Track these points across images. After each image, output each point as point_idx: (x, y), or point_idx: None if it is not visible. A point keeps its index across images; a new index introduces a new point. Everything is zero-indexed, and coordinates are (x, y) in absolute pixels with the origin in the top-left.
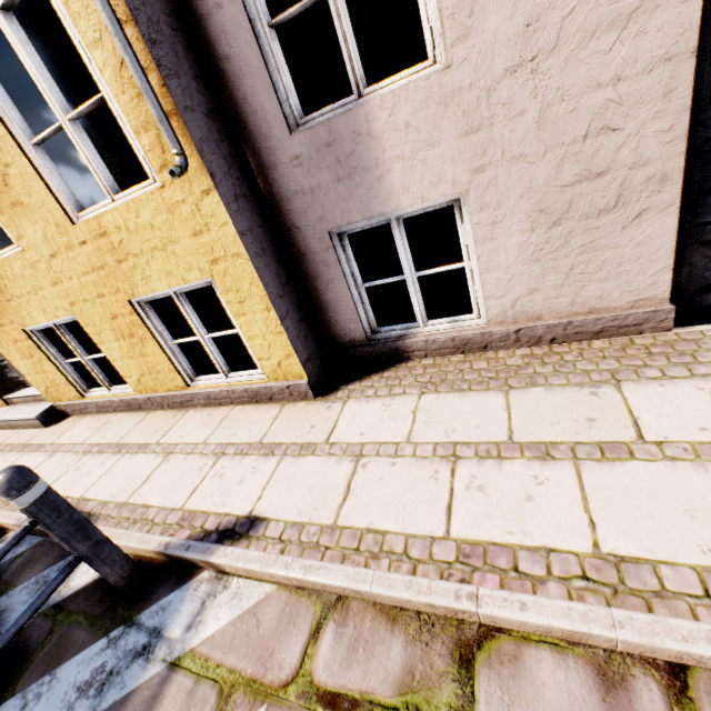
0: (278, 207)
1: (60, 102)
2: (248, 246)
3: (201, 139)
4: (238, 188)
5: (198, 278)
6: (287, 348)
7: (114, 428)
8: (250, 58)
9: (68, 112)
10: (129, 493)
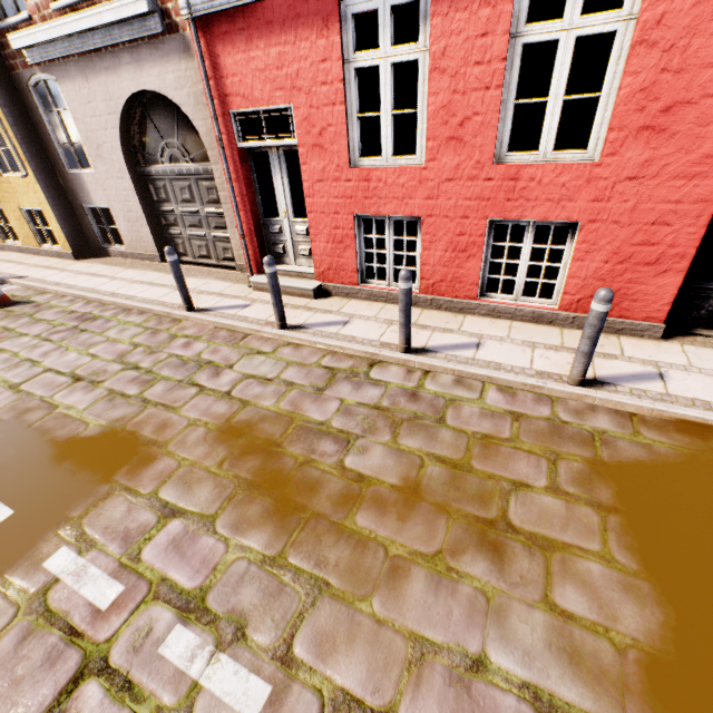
0: (68, 192)
1: None
2: (50, 202)
3: (35, 169)
4: (49, 184)
5: (38, 207)
6: (65, 239)
7: (11, 256)
8: (54, 150)
9: (2, 147)
10: (1, 270)
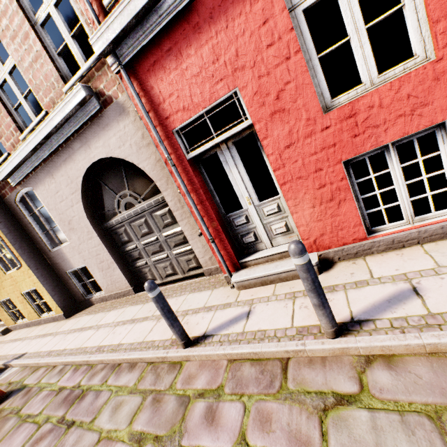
0: (54, 266)
1: (1, 251)
2: (40, 279)
3: (27, 259)
4: (39, 266)
5: (33, 287)
6: (56, 304)
7: (20, 333)
8: (40, 239)
9: (3, 253)
10: (8, 352)
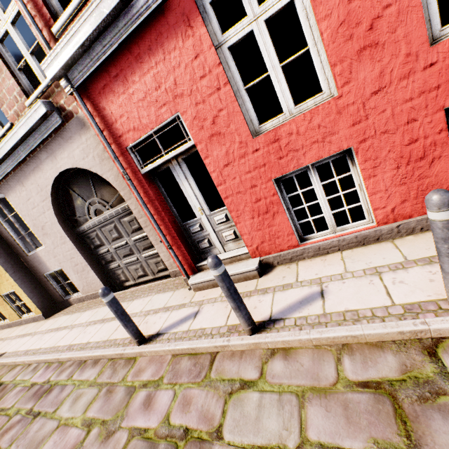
0: (31, 269)
1: None
2: (18, 282)
3: (3, 263)
4: (16, 269)
5: (11, 289)
6: (35, 305)
7: (2, 334)
8: (16, 244)
9: None
10: None
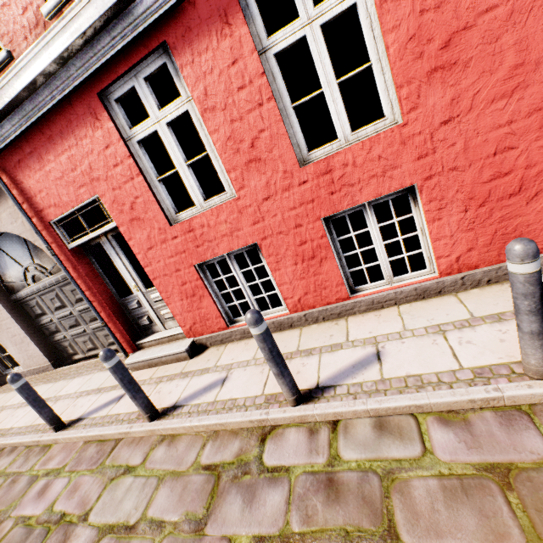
0: None
1: None
2: None
3: None
4: None
5: None
6: None
7: None
8: None
9: None
10: None
